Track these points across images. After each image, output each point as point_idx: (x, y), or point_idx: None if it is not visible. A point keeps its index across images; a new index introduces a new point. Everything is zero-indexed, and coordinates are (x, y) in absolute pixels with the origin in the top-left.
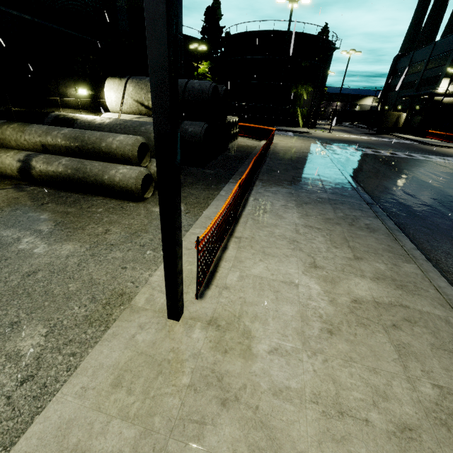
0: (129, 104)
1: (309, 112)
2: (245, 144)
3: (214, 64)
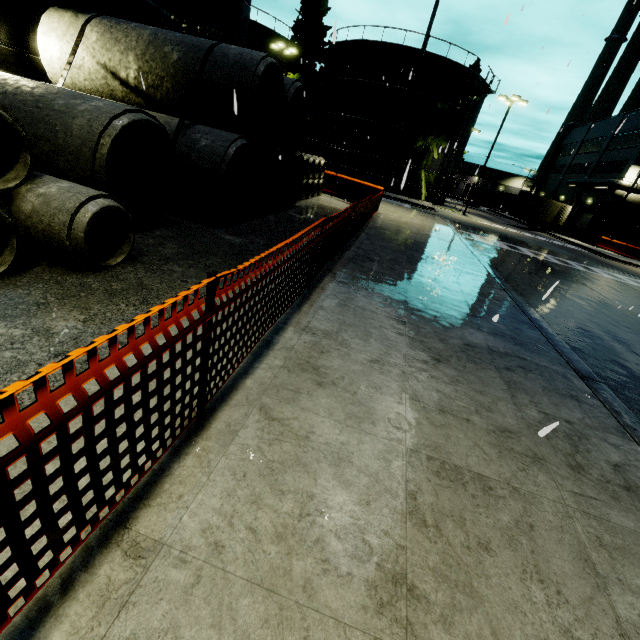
0: (89, 70)
1: (438, 180)
2: (331, 205)
3: (305, 80)
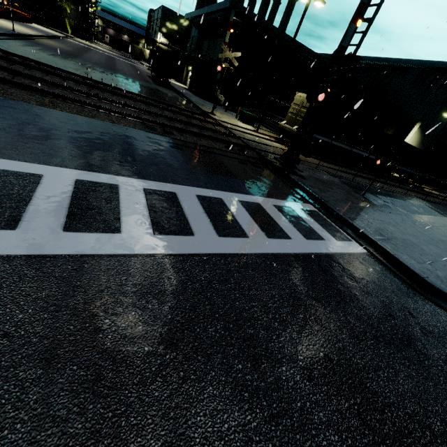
0: None
1: (77, 26)
2: None
3: None
